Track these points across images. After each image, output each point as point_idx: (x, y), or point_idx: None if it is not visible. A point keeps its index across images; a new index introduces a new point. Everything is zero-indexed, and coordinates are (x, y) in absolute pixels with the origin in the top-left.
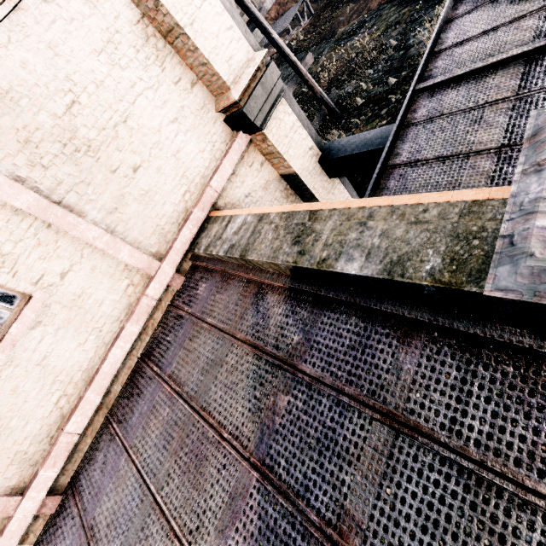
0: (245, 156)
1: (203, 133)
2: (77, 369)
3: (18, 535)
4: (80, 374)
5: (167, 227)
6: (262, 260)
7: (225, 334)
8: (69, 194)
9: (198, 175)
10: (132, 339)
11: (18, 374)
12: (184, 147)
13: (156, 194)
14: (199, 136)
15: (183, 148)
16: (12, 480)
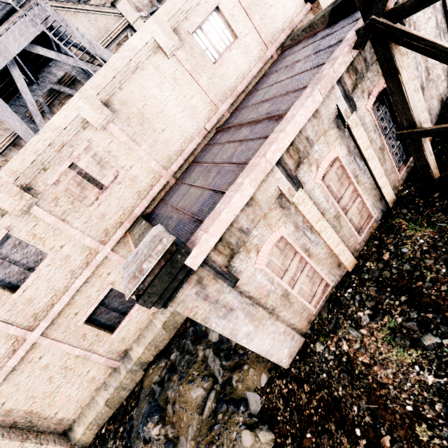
0: (307, 15)
1: (294, 0)
2: (242, 72)
3: (220, 115)
4: (242, 74)
5: (276, 33)
6: (318, 18)
7: (300, 49)
8: (253, 8)
9: (289, 17)
10: (259, 69)
11: (230, 62)
12: (287, 3)
13: (275, 18)
14: (292, 1)
15: (286, 4)
16: (221, 98)
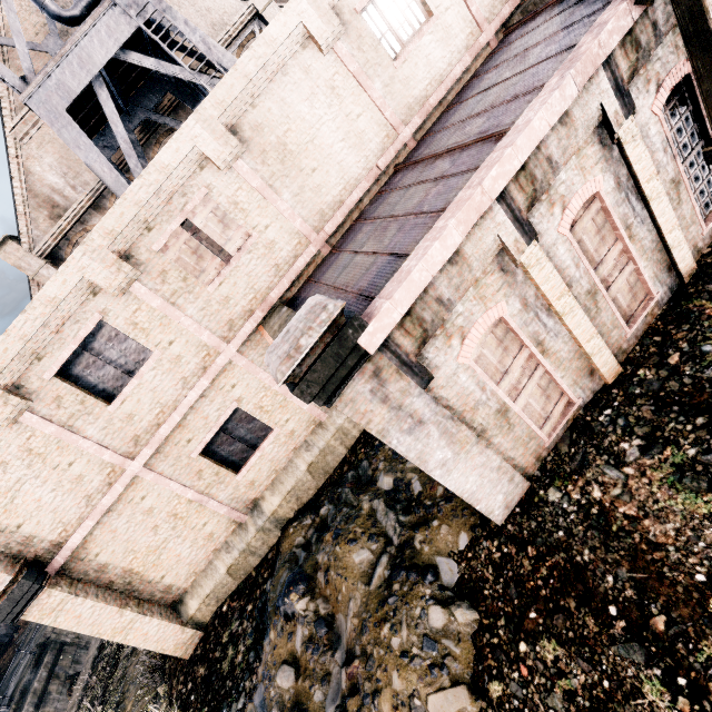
0: None
1: None
2: (438, 72)
3: (401, 145)
4: (438, 77)
5: (496, 4)
6: None
7: (537, 27)
8: None
9: None
10: (466, 66)
11: (419, 57)
12: None
13: None
14: None
15: None
16: (403, 117)
